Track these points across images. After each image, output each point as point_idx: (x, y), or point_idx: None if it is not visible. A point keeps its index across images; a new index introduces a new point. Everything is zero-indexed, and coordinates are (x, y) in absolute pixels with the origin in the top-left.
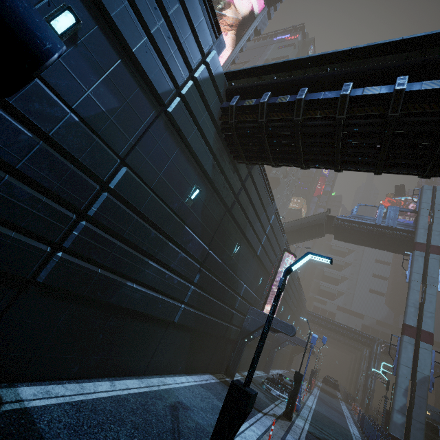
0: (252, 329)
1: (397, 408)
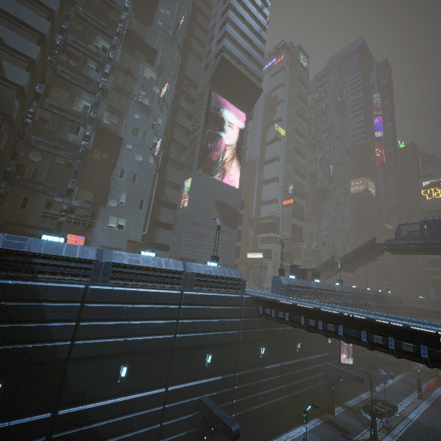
0: (334, 381)
1: None
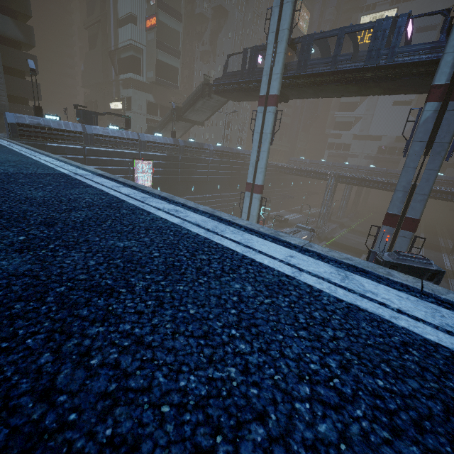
0: None
1: None
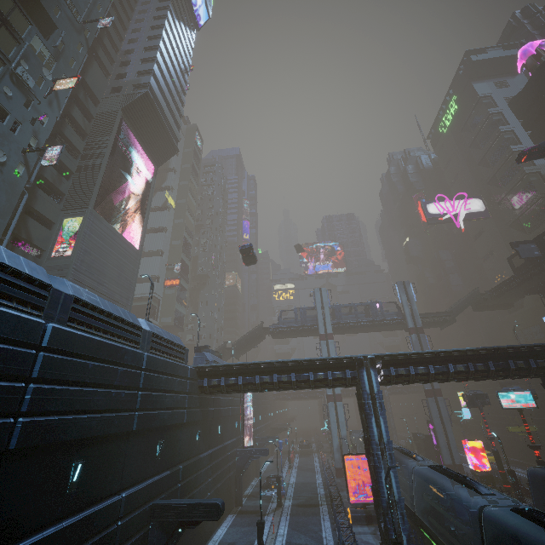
0: (243, 465)
1: (335, 450)
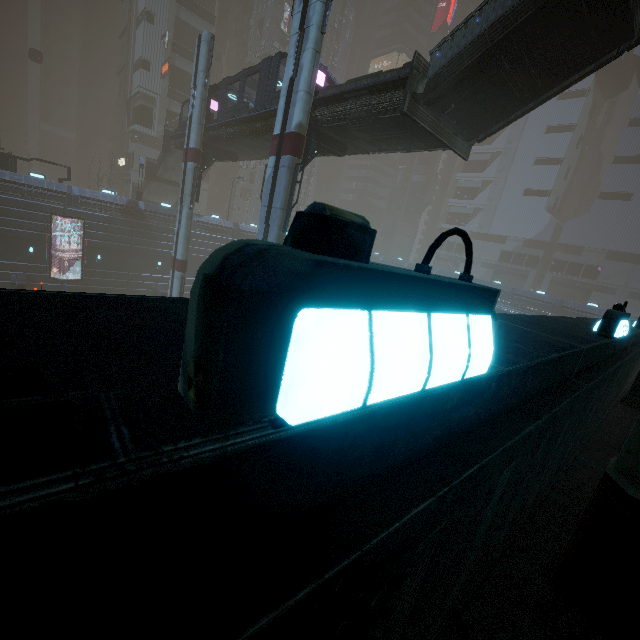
0: None
1: None
